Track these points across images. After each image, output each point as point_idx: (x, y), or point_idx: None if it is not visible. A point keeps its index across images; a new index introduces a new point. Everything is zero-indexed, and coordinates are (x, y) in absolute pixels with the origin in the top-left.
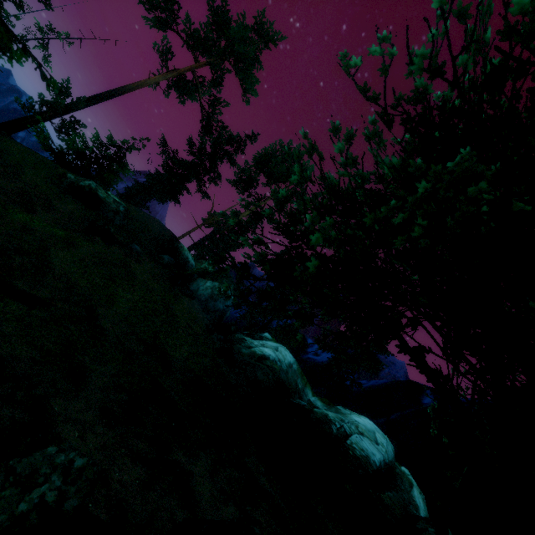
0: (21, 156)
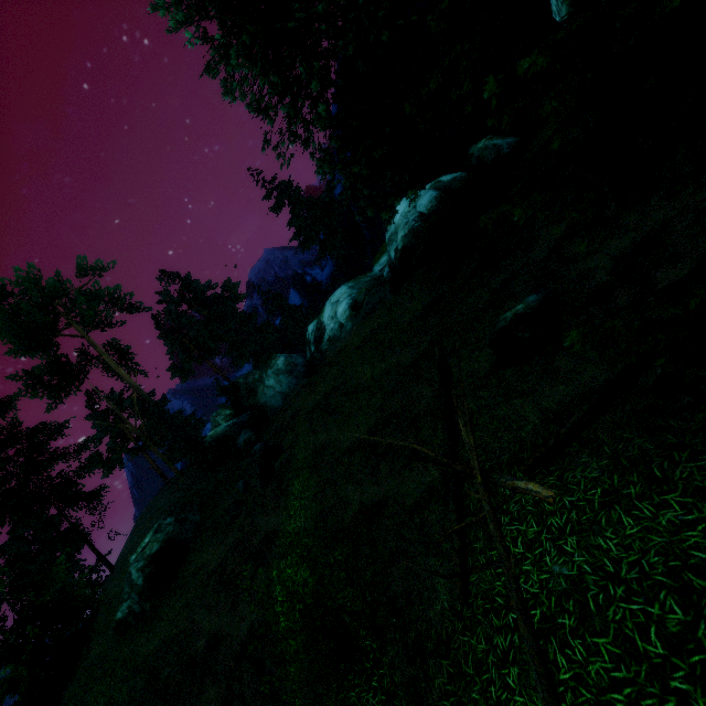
0: (101, 700)
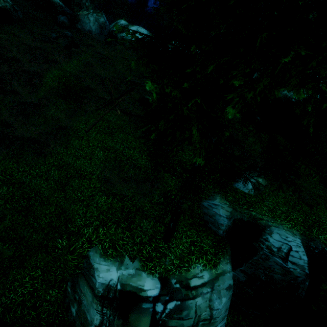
0: None
